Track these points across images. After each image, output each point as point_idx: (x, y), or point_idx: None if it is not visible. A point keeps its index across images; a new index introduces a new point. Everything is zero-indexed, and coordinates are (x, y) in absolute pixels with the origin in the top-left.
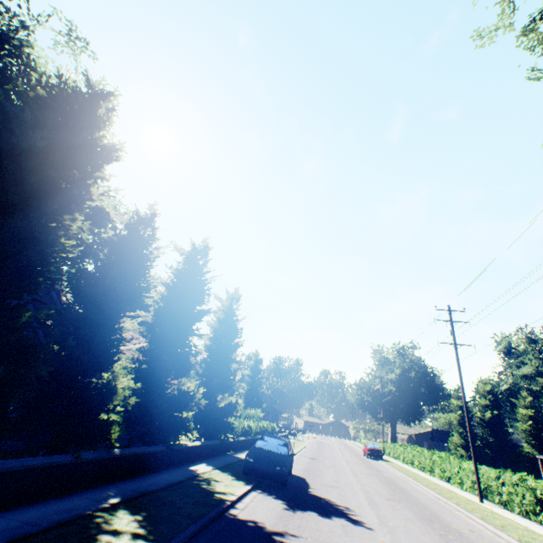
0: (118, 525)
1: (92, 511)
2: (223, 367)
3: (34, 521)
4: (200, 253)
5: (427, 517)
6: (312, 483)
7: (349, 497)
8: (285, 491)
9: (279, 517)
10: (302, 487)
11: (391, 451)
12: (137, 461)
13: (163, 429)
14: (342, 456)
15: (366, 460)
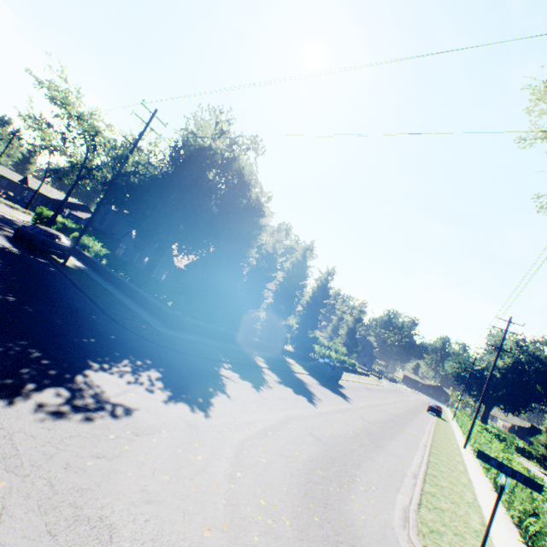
0: (258, 358)
1: (251, 353)
2: (314, 316)
3: (239, 349)
4: (308, 250)
5: (394, 421)
6: (345, 389)
7: (358, 399)
8: (325, 382)
9: (312, 383)
10: (336, 386)
11: (458, 419)
12: (264, 346)
13: (276, 338)
14: (400, 400)
15: (421, 411)
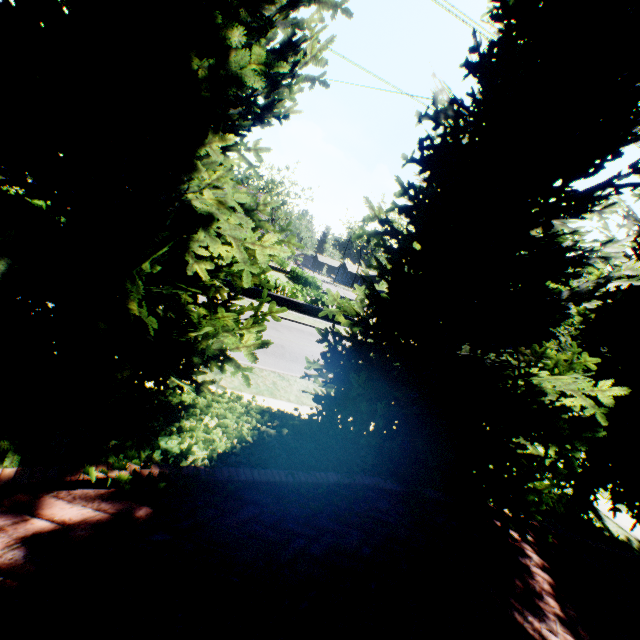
0: None
1: None
2: None
3: None
4: None
5: None
6: None
7: None
8: None
9: None
10: None
11: None
12: None
13: None
14: None
15: None
